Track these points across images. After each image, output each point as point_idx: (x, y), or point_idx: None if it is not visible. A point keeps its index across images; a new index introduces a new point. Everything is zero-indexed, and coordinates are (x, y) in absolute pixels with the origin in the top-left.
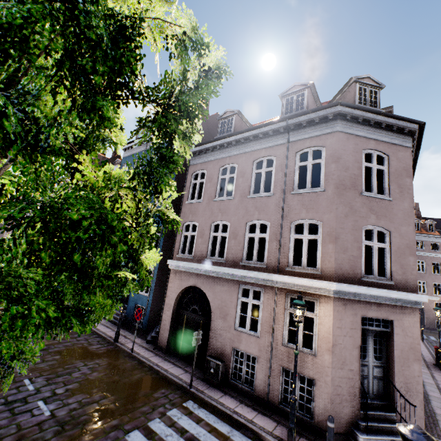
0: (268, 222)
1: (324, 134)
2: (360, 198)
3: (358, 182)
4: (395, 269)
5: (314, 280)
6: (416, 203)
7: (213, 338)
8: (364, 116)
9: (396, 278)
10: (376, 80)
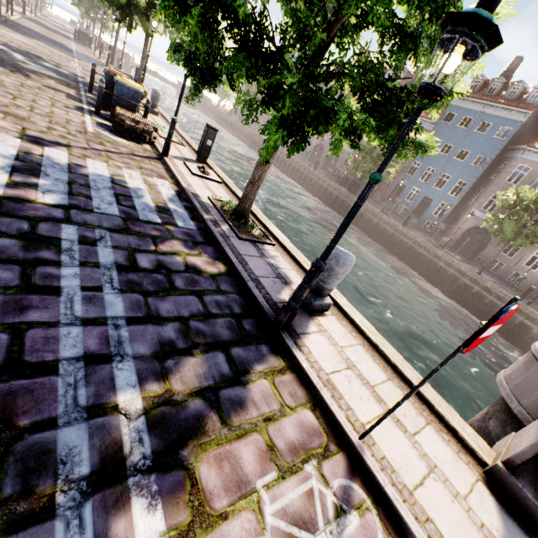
0: None
1: None
2: None
3: None
4: None
5: None
6: None
7: (484, 252)
8: None
9: None
10: None
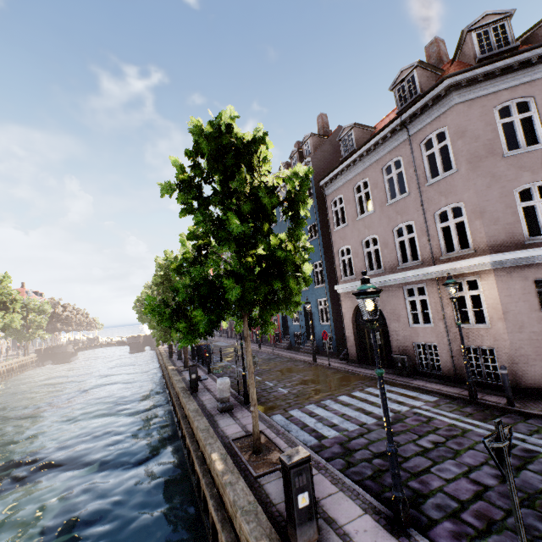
0: (412, 221)
1: (442, 113)
2: (502, 161)
3: (496, 146)
4: None
5: (468, 260)
6: None
7: (394, 340)
8: (483, 71)
9: None
10: (499, 12)
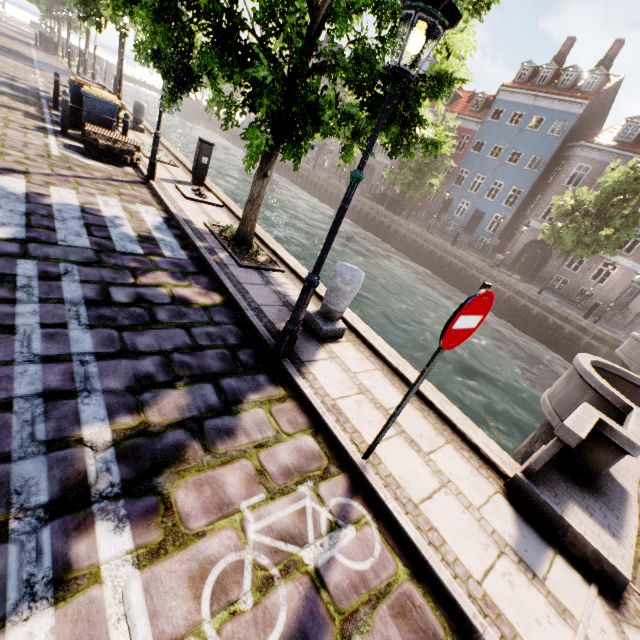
0: None
1: None
2: None
3: None
4: None
5: (624, 259)
6: None
7: (546, 268)
8: None
9: None
10: None
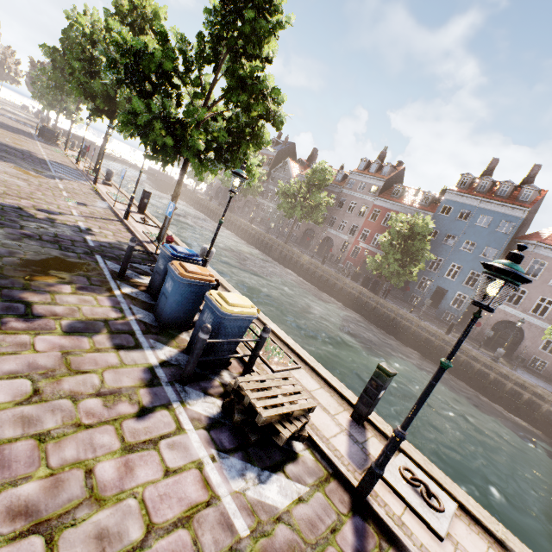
0: None
1: None
2: None
3: None
4: None
5: None
6: None
7: (521, 348)
8: None
9: None
10: None
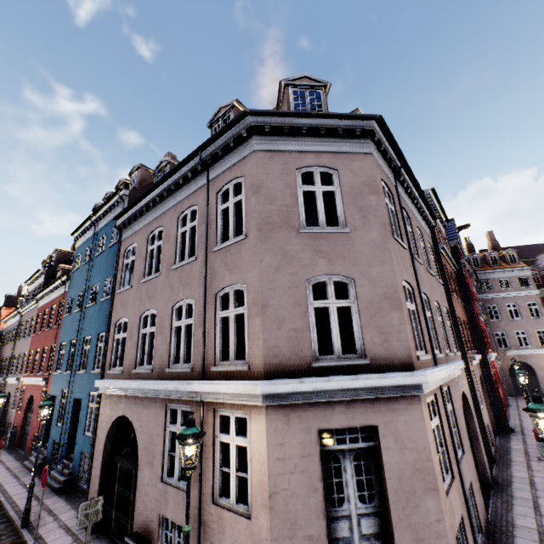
0: (194, 299)
1: (242, 158)
2: (298, 237)
3: (294, 216)
4: (369, 336)
5: (236, 382)
6: (490, 232)
7: (140, 501)
8: (289, 122)
9: (373, 352)
10: (316, 79)
